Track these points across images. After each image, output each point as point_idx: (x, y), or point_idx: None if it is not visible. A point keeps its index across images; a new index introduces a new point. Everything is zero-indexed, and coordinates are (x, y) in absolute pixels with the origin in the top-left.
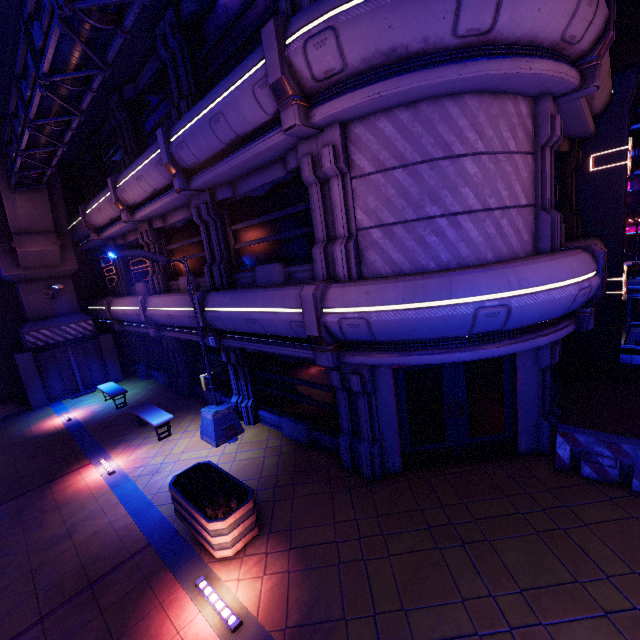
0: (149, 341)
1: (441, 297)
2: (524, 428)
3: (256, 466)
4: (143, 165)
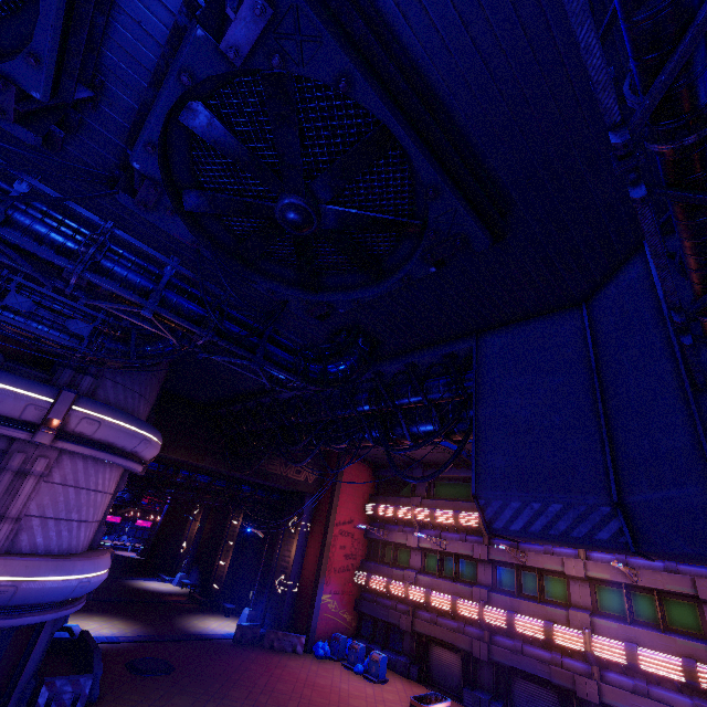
0: None
1: (69, 574)
2: (19, 689)
3: None
4: None
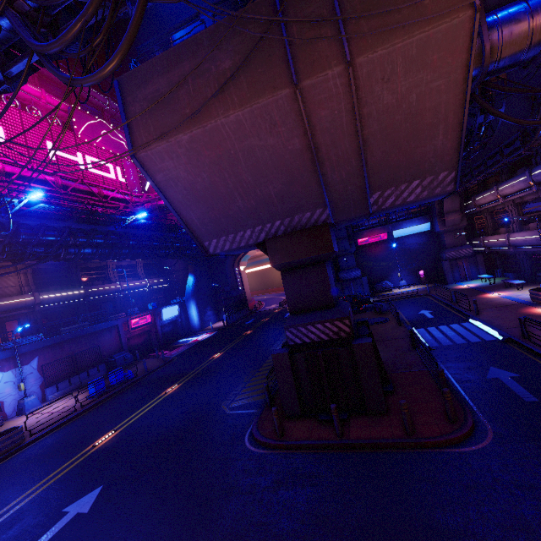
0: (504, 257)
1: None
2: None
3: None
4: (515, 182)
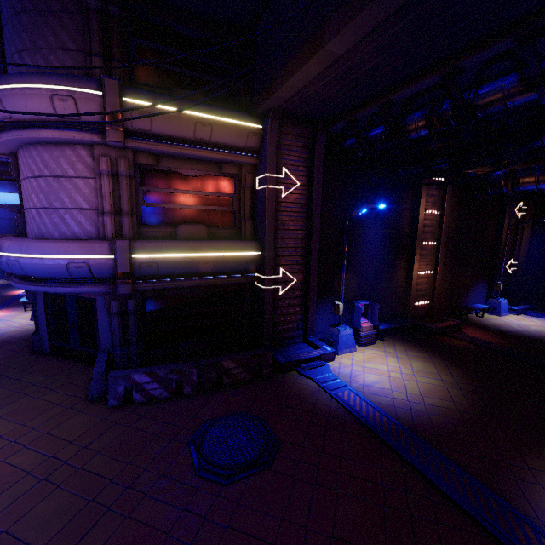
0: None
1: None
2: (104, 350)
3: (21, 332)
4: None
